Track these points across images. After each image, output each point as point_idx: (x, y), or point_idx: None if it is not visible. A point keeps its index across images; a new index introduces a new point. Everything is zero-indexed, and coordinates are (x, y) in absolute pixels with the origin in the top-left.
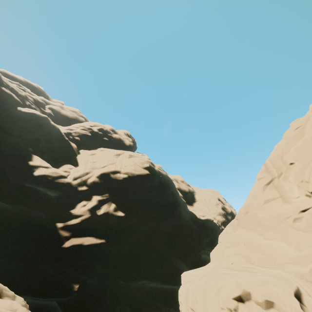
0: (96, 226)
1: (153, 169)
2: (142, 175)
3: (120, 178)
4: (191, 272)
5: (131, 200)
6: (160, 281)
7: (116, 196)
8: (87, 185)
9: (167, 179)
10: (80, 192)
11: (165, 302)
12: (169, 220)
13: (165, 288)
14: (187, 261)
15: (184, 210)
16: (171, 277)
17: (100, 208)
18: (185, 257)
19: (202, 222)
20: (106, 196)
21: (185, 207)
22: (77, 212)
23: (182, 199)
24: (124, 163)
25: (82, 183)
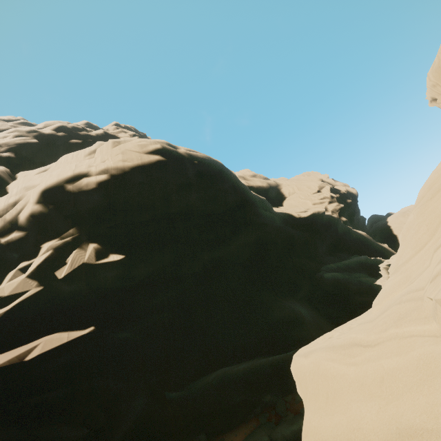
0: (71, 305)
1: (175, 154)
2: (145, 165)
3: (90, 185)
4: (327, 364)
5: (139, 223)
6: (254, 357)
7: (96, 227)
8: (21, 229)
9: (212, 164)
10: (11, 247)
11: (279, 387)
12: (243, 237)
13: (274, 360)
14: (300, 295)
15: (265, 211)
16: (276, 341)
17: (65, 265)
18: (294, 289)
19: (306, 221)
20: (70, 234)
21: (268, 208)
22: (4, 293)
23: (258, 196)
24: (99, 157)
25: (8, 227)
